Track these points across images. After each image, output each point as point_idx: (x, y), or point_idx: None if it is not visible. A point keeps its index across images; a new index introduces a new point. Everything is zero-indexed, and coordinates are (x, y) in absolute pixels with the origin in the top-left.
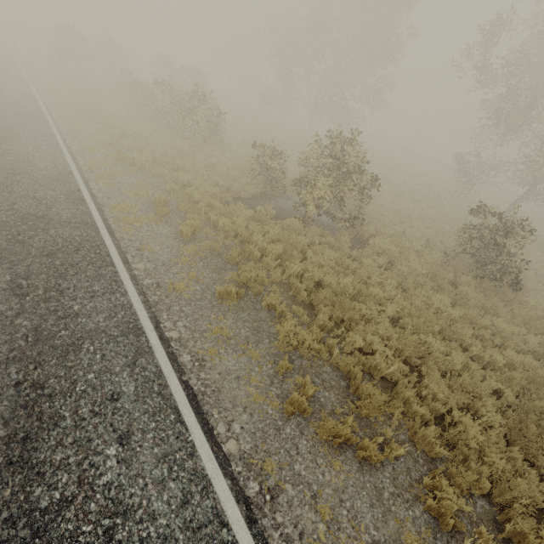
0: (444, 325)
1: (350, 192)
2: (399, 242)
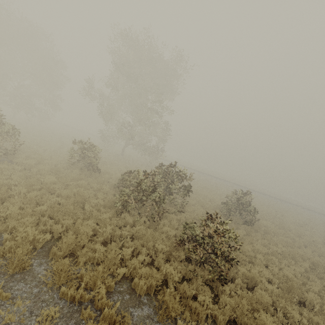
0: (42, 185)
1: (2, 136)
2: (41, 160)
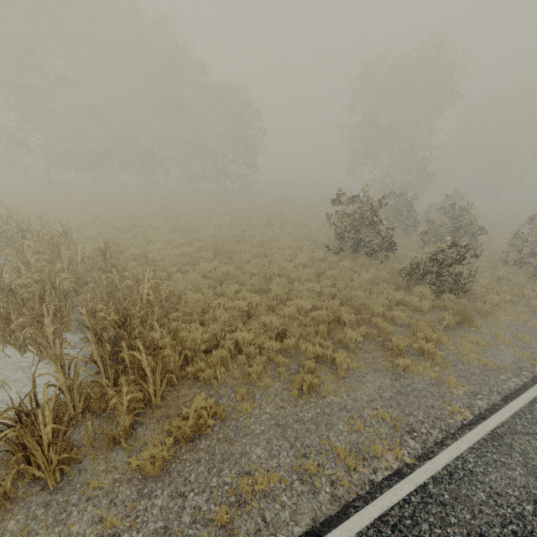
0: None
1: None
2: None
